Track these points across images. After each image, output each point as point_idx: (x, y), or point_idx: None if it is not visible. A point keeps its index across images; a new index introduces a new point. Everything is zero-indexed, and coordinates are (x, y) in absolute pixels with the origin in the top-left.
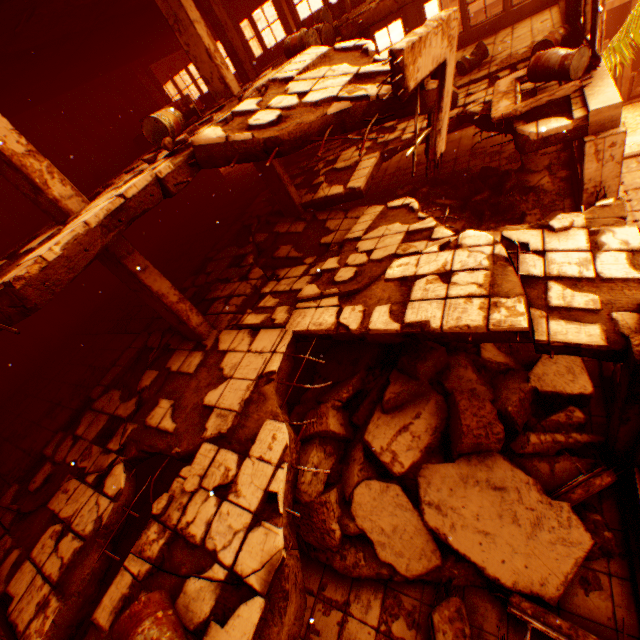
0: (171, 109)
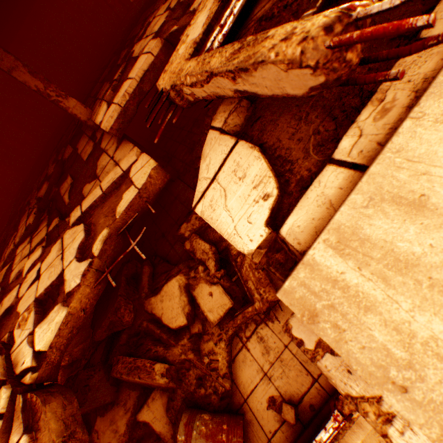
0: None
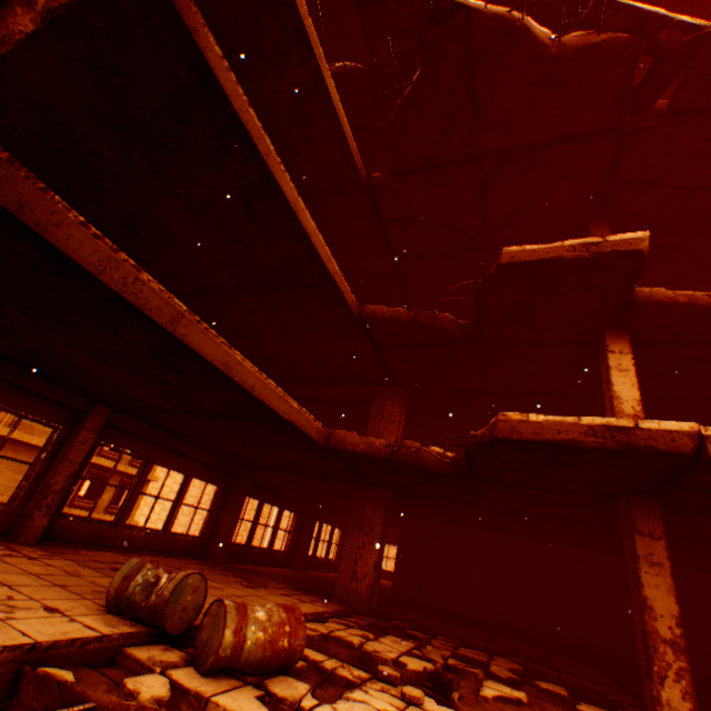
0: None
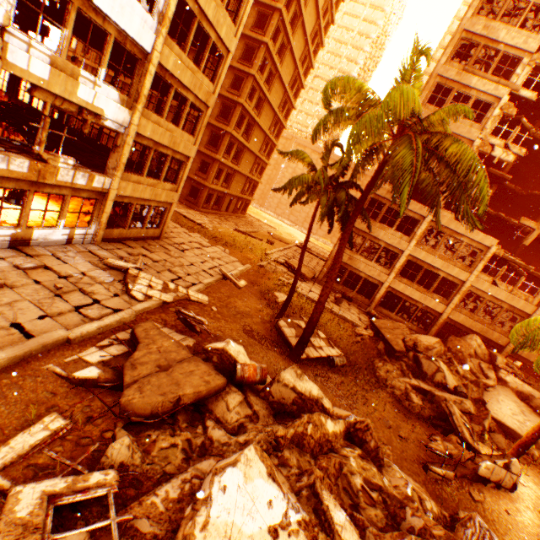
0: None
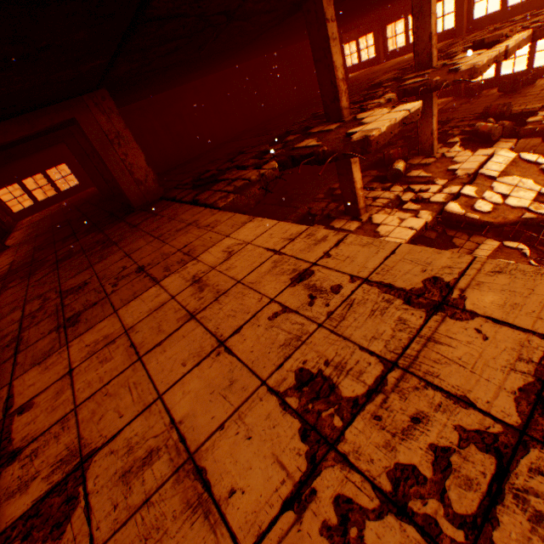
0: (402, 161)
